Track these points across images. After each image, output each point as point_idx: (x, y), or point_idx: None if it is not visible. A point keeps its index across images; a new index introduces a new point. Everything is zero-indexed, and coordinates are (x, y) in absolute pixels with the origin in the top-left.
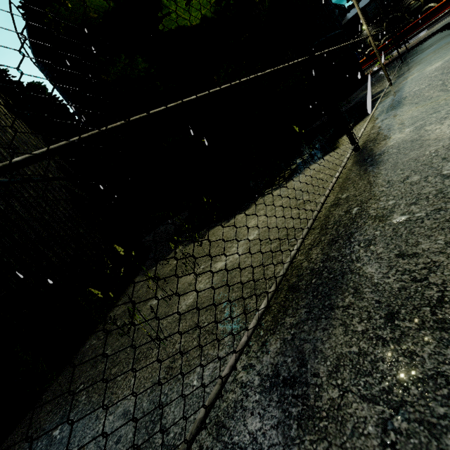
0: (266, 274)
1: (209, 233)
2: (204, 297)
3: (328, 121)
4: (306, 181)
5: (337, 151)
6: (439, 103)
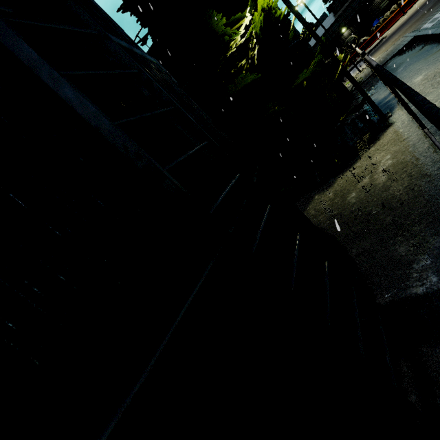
0: (420, 151)
1: (338, 179)
2: (393, 171)
3: (353, 121)
4: (393, 136)
5: (396, 123)
6: (439, 92)
